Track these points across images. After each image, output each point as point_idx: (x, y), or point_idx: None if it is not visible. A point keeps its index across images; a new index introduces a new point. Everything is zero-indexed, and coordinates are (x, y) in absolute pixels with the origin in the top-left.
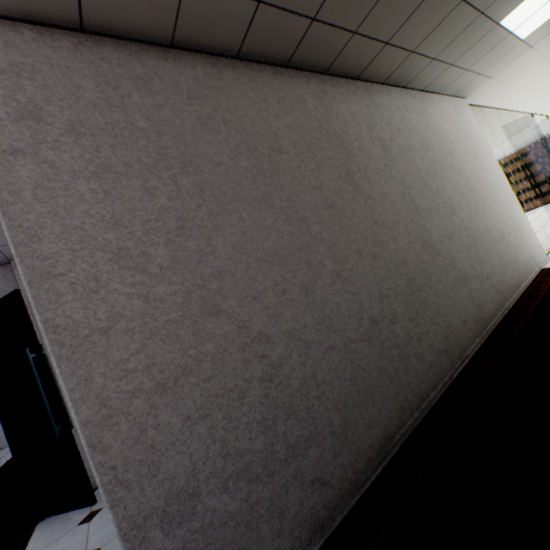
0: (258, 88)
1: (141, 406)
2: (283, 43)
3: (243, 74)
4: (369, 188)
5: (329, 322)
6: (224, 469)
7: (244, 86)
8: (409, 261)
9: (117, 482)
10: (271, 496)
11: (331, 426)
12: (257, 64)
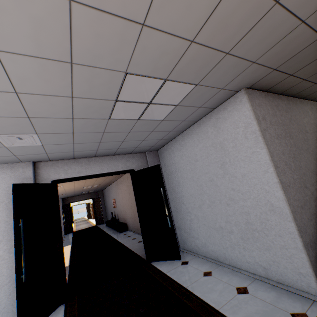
0: (297, 107)
1: (299, 210)
2: (309, 92)
3: (293, 102)
4: None
5: None
6: None
7: (294, 107)
8: None
9: (300, 230)
10: None
11: None
12: (295, 98)
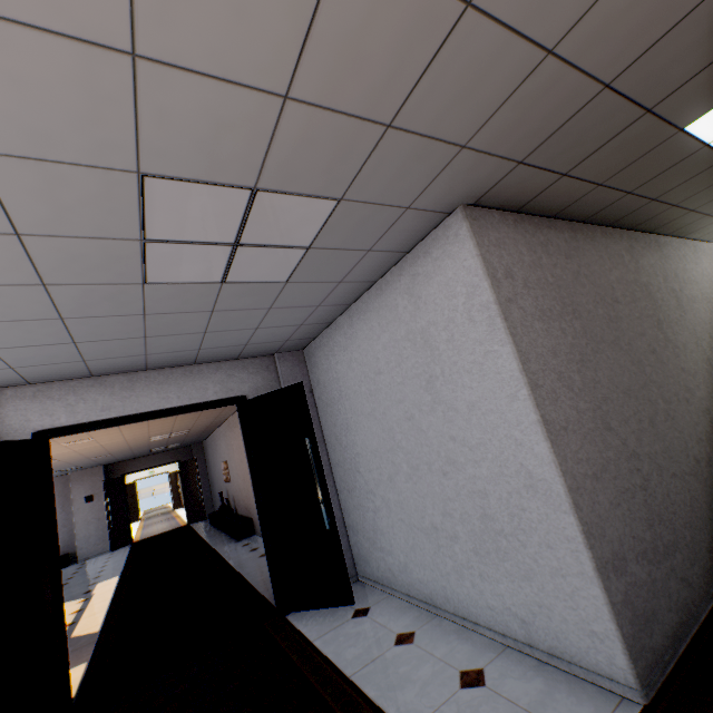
0: (595, 246)
1: (589, 485)
2: (620, 213)
3: (586, 235)
4: (673, 337)
5: (669, 453)
6: (634, 547)
7: (588, 245)
8: (710, 410)
9: (589, 533)
10: (661, 579)
11: (684, 540)
12: (591, 225)
